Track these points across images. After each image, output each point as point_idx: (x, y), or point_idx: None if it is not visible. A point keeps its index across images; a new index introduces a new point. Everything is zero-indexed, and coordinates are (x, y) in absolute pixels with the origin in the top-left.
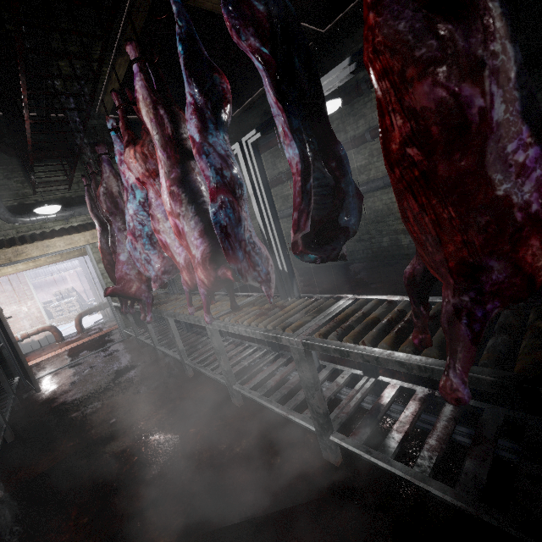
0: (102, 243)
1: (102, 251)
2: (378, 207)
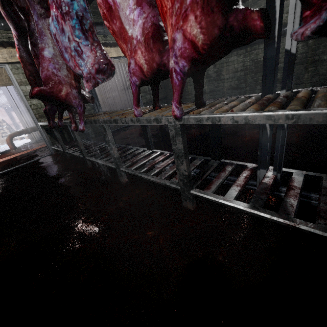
0: (20, 51)
1: (22, 61)
2: (260, 58)
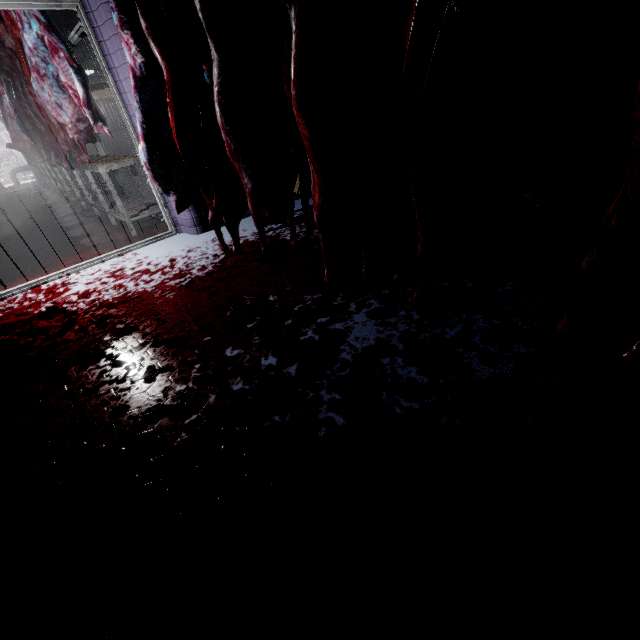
0: (3, 116)
1: (5, 121)
2: None
